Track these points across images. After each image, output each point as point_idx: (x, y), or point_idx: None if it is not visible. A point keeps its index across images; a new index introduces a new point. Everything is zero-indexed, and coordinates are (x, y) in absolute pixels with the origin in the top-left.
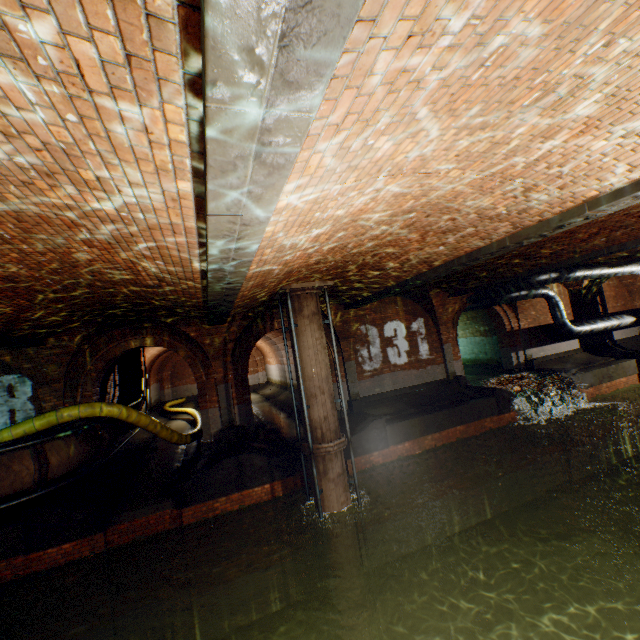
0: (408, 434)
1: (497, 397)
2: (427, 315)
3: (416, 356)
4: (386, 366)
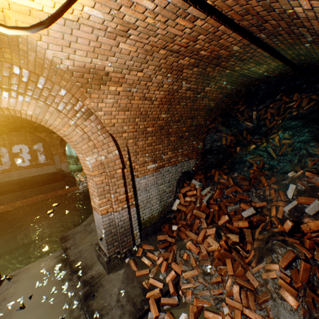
0: (3, 202)
1: (66, 181)
2: (45, 141)
3: (36, 162)
4: (14, 167)
